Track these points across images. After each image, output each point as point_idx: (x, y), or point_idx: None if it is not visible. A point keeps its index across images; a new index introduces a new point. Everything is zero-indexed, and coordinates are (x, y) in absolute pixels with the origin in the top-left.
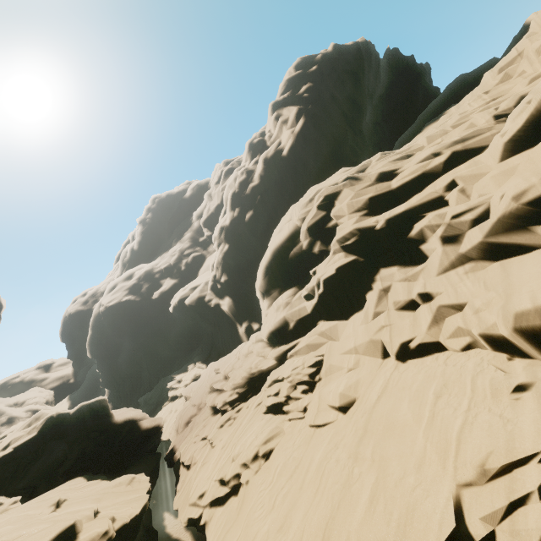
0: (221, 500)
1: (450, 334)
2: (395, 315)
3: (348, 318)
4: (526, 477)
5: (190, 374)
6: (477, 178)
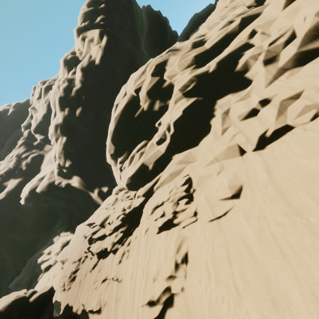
0: None
1: (297, 114)
2: (242, 124)
3: (198, 144)
4: None
5: (57, 243)
6: (270, 23)
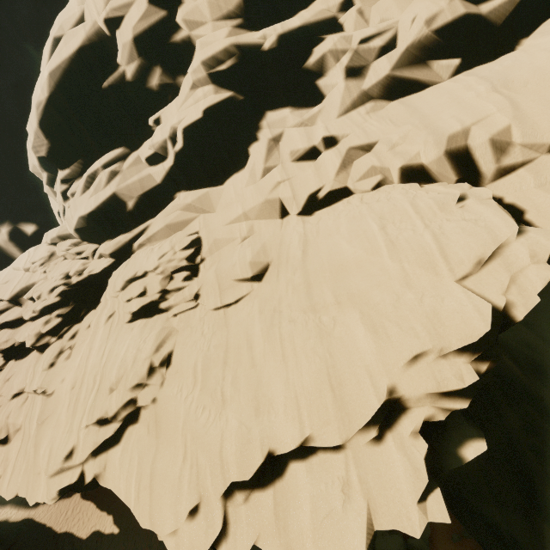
0: (110, 440)
1: (361, 176)
2: (293, 167)
3: (223, 182)
4: (515, 251)
5: None
6: None
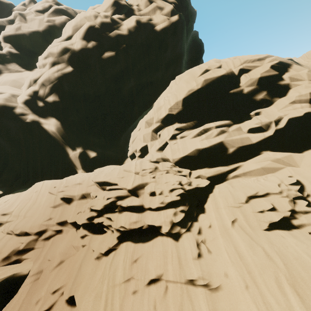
0: None
1: None
2: None
3: (301, 152)
4: None
5: None
6: None
